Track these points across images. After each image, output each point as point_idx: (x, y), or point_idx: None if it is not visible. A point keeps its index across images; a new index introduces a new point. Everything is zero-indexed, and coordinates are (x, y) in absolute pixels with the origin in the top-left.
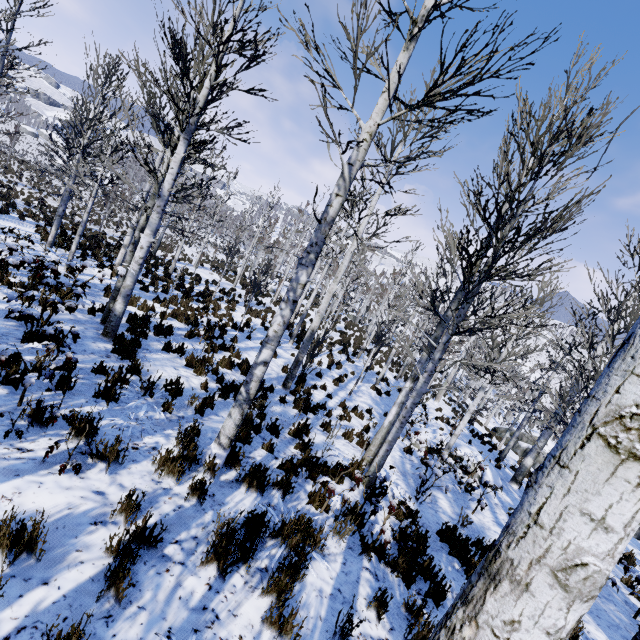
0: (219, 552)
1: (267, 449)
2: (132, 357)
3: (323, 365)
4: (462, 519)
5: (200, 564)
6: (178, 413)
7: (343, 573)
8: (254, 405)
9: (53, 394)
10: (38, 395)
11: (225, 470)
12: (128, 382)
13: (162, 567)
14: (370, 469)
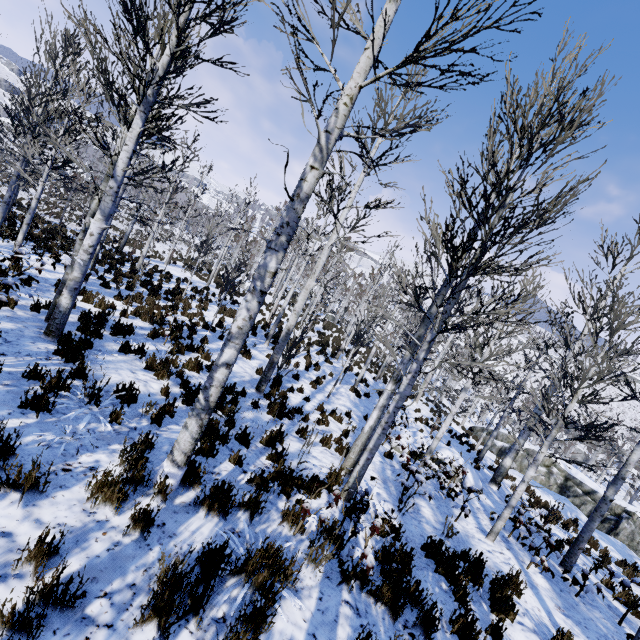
0: (160, 607)
1: (234, 462)
2: (79, 359)
3: (300, 366)
4: (447, 530)
5: (134, 625)
6: (129, 424)
7: (319, 612)
8: (222, 411)
9: None
10: None
11: (181, 491)
12: (68, 388)
13: (79, 635)
14: (350, 480)
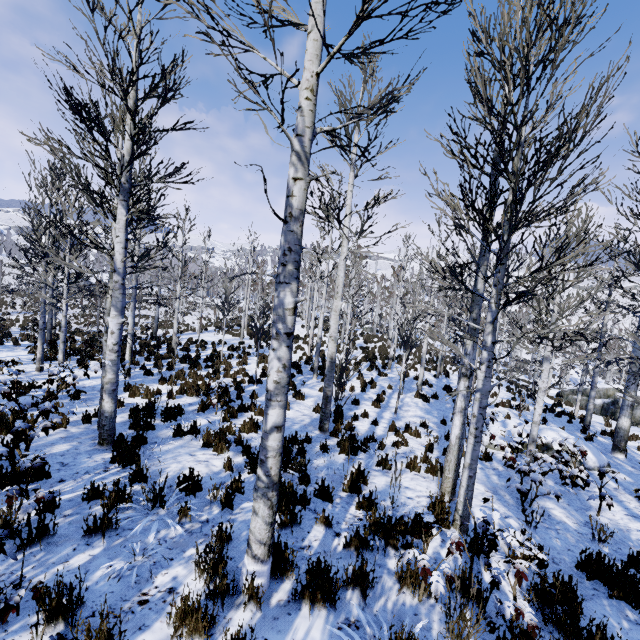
0: None
1: (323, 526)
2: (135, 460)
3: (356, 389)
4: (597, 533)
5: None
6: (200, 517)
7: None
8: (292, 469)
9: (26, 556)
10: (4, 566)
11: (274, 587)
12: (129, 498)
13: None
14: (458, 507)
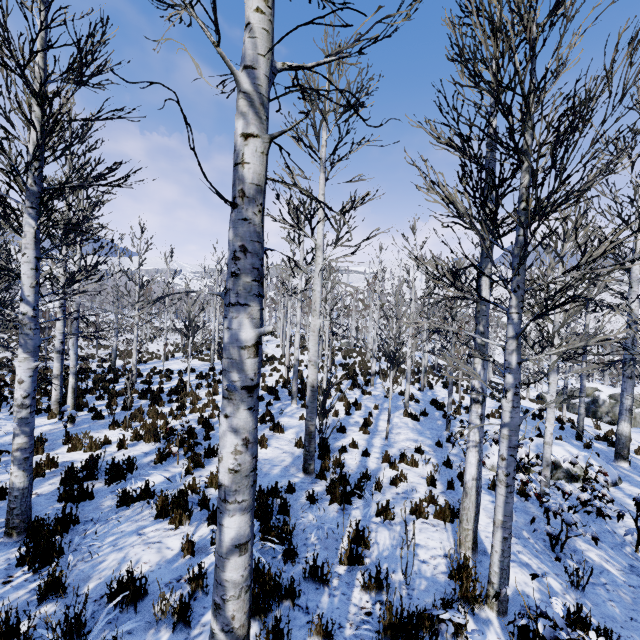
0: None
1: (320, 639)
2: (54, 558)
3: (340, 413)
4: None
5: None
6: None
7: None
8: (273, 539)
9: None
10: None
11: None
12: (27, 639)
13: None
14: (492, 579)
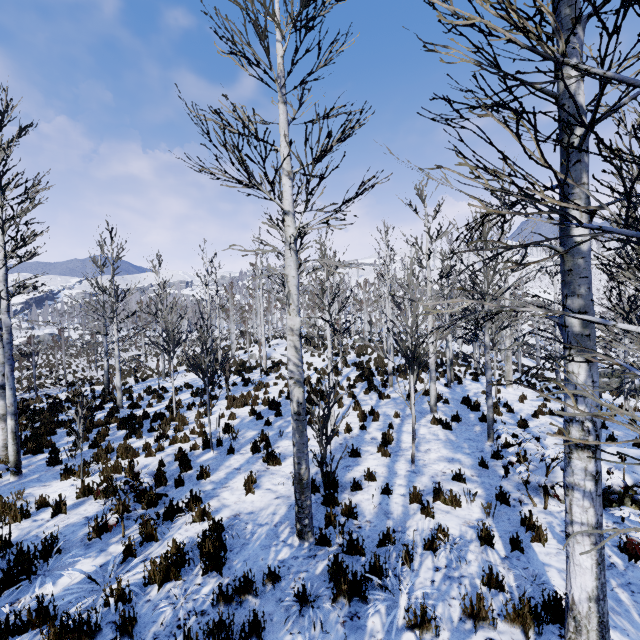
0: None
1: None
2: None
3: (353, 428)
4: None
5: None
6: None
7: None
8: None
9: None
10: None
11: None
12: None
13: None
14: None
